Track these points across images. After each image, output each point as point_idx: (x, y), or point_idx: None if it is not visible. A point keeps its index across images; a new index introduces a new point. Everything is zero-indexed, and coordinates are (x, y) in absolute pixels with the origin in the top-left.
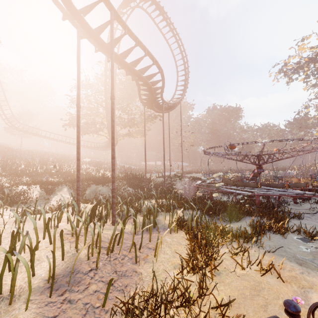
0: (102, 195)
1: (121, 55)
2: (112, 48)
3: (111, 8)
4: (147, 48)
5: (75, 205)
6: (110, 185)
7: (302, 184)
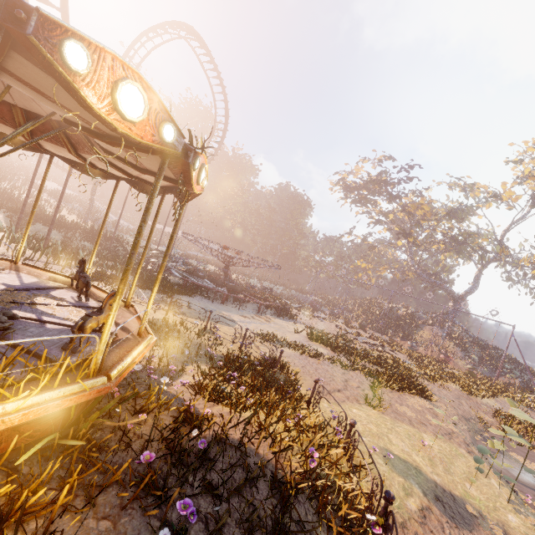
0: None
1: None
2: None
3: None
4: None
5: (14, 229)
6: (62, 230)
7: (239, 288)
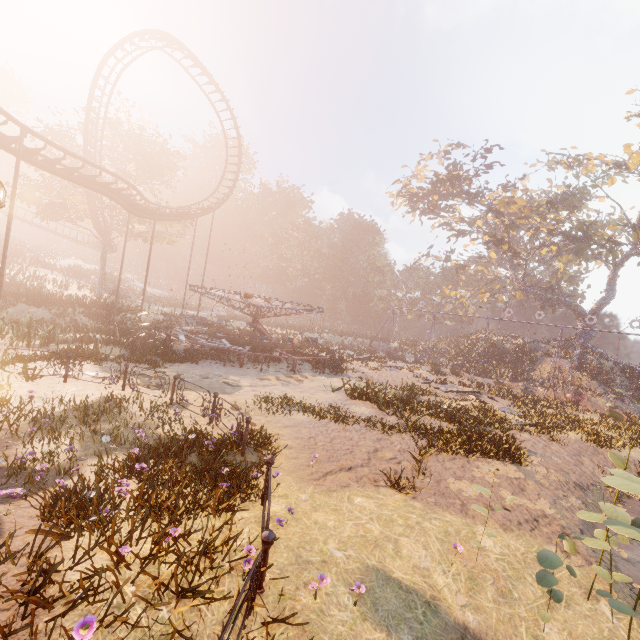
0: (32, 318)
1: (49, 162)
2: (17, 168)
3: (21, 127)
4: (86, 160)
5: None
6: (51, 308)
7: (268, 344)
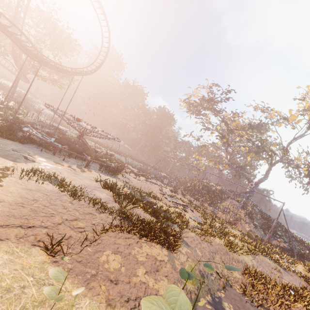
0: None
1: None
2: None
3: None
4: None
5: None
6: None
7: (80, 149)
